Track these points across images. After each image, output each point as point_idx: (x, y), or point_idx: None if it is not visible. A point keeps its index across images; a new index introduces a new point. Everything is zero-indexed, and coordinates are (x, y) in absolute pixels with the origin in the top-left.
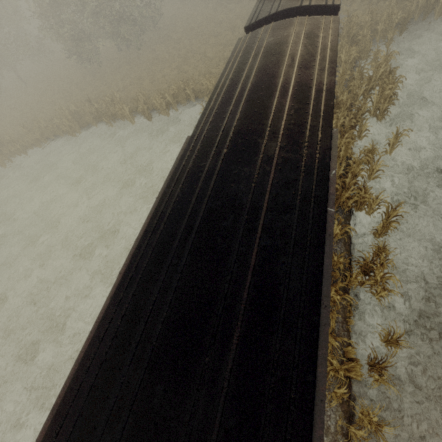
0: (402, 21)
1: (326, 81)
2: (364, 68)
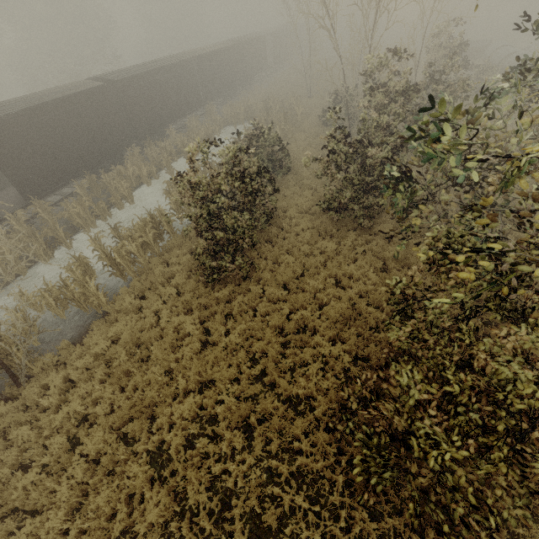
0: (246, 115)
1: (47, 99)
2: (194, 132)
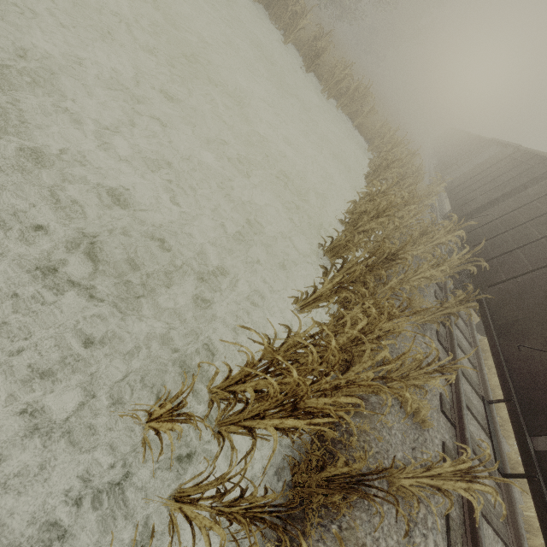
0: None
1: None
2: None
